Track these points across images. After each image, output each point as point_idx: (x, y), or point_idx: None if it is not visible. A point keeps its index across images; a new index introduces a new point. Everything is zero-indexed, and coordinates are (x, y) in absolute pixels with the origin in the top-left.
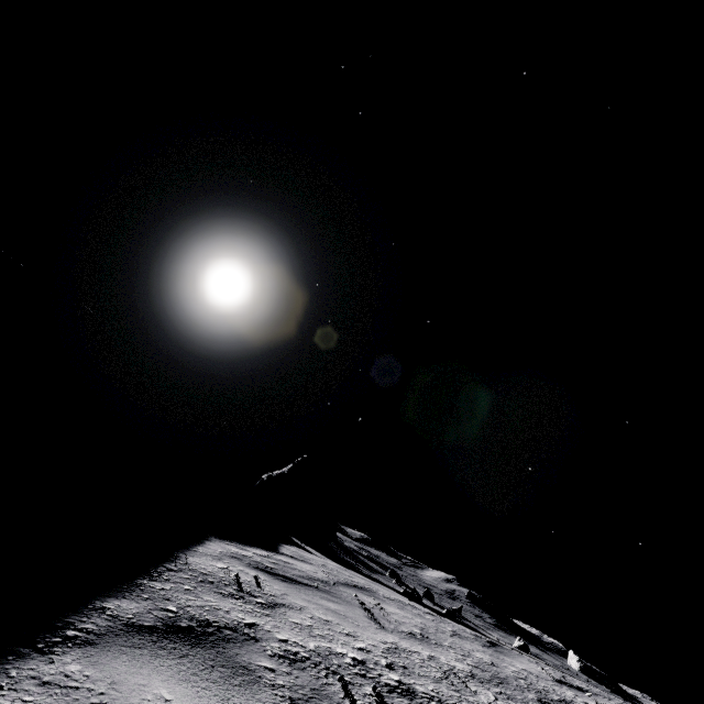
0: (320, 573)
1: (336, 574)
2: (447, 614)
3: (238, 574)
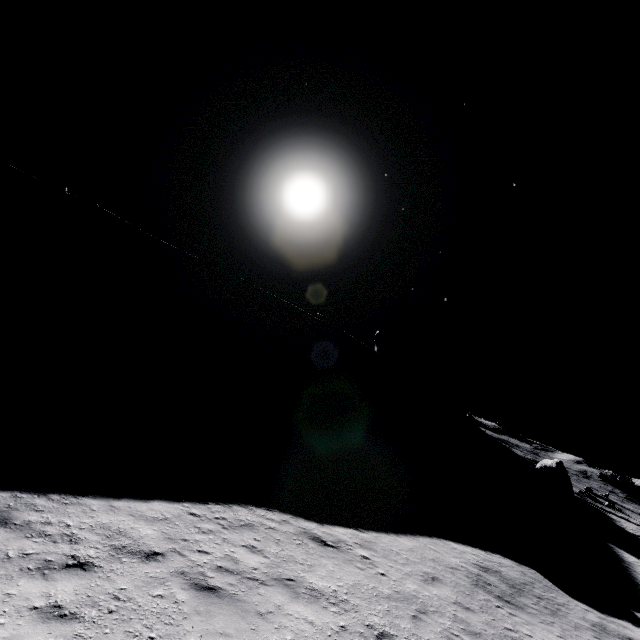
0: (631, 527)
1: (631, 526)
2: (609, 504)
3: (636, 534)
